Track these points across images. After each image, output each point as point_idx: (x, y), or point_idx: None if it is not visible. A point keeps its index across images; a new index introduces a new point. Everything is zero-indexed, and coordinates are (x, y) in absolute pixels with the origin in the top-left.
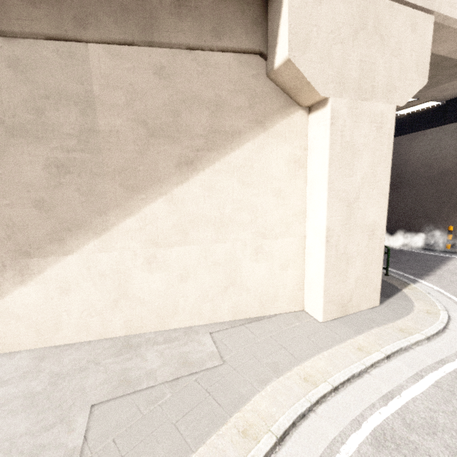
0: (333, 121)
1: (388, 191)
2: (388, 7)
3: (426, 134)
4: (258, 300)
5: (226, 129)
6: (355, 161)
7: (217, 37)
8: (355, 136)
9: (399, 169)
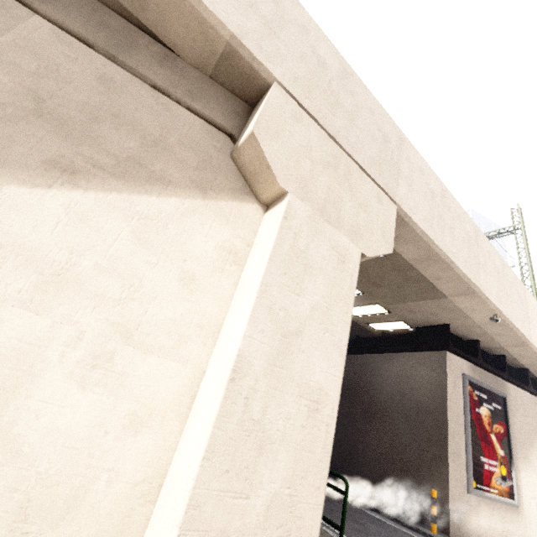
0: (288, 217)
1: (345, 346)
2: (358, 171)
3: (399, 357)
4: (23, 498)
5: (153, 169)
6: (306, 279)
7: (191, 97)
8: (312, 250)
9: (373, 392)
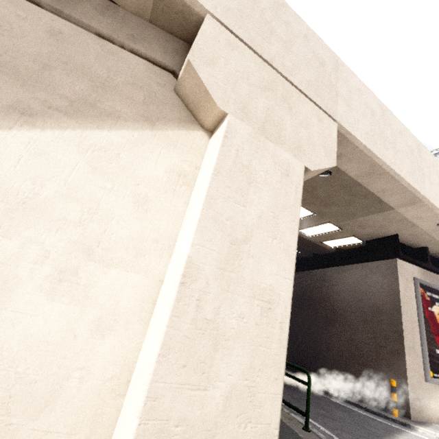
0: (228, 136)
1: (294, 251)
2: (296, 93)
3: (353, 268)
4: (5, 394)
5: (103, 107)
6: (251, 191)
7: (133, 41)
8: (255, 165)
9: (332, 300)
